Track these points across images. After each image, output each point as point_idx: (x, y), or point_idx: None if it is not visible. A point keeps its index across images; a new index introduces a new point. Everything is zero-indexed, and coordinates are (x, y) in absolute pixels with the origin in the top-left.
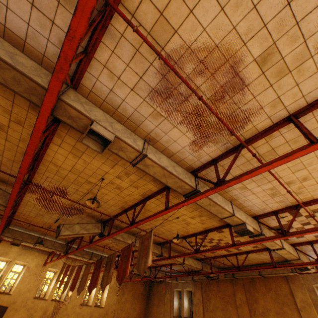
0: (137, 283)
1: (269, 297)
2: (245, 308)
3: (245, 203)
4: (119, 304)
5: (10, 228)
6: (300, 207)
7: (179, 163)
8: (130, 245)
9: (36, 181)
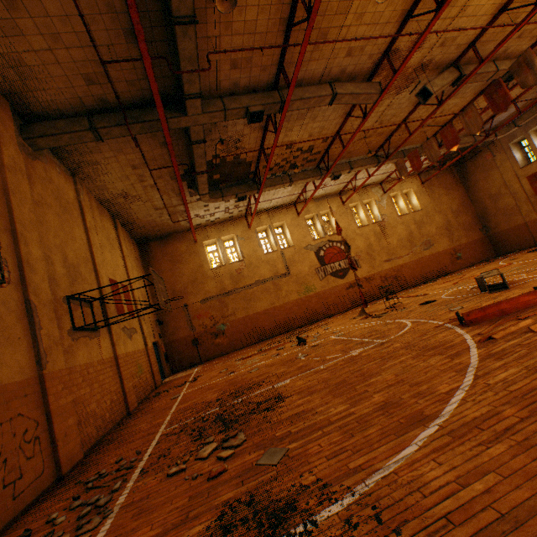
0: (441, 177)
1: None
2: None
3: None
4: (434, 202)
5: (322, 168)
6: None
7: None
8: None
9: (394, 45)
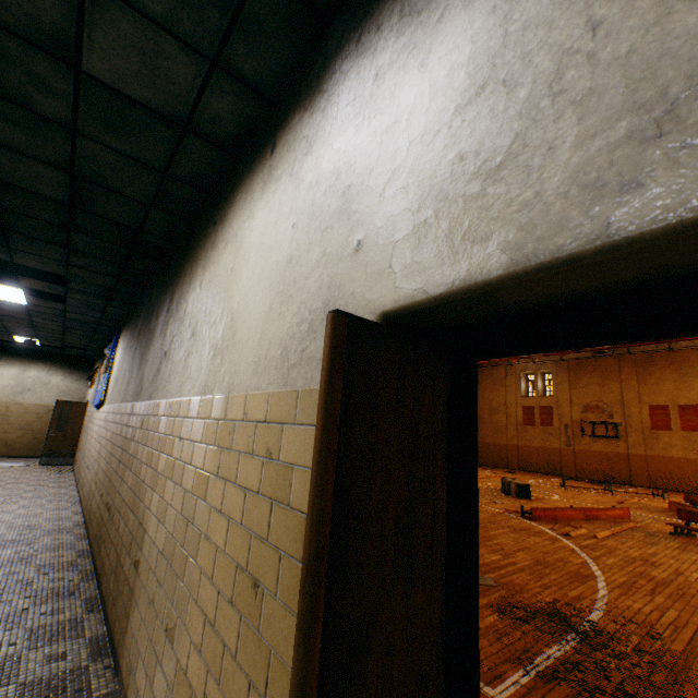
0: None
1: (668, 370)
2: (632, 381)
3: None
4: None
5: None
6: None
7: None
8: None
9: None
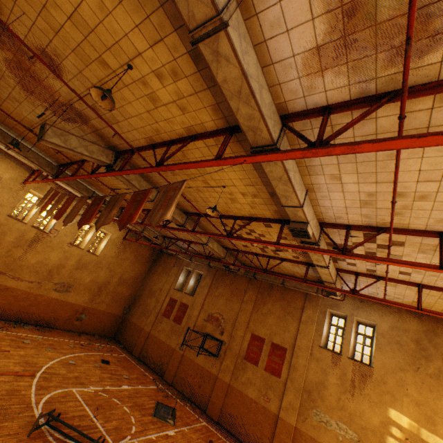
0: (144, 247)
1: (279, 304)
2: (250, 305)
3: (322, 201)
4: (117, 259)
5: None
6: (383, 232)
7: (270, 89)
8: (148, 190)
9: None
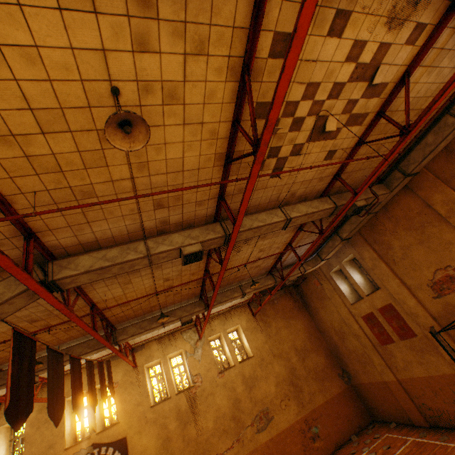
0: (279, 302)
1: None
2: None
3: None
4: (271, 340)
5: None
6: None
7: None
8: None
9: None
